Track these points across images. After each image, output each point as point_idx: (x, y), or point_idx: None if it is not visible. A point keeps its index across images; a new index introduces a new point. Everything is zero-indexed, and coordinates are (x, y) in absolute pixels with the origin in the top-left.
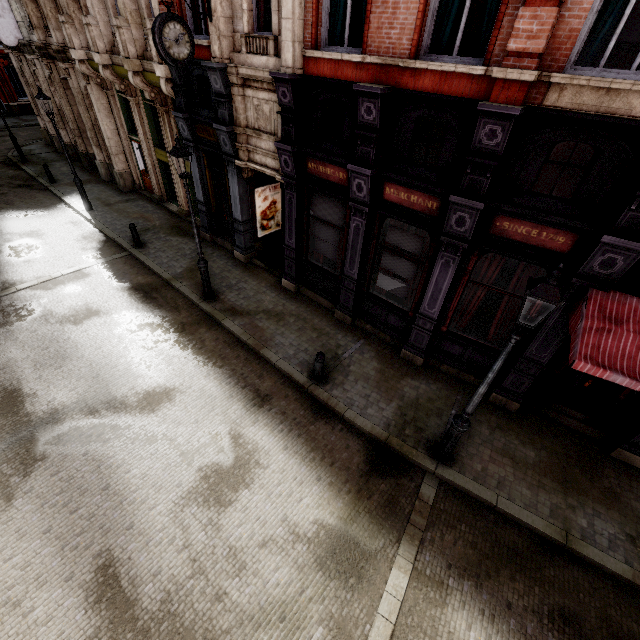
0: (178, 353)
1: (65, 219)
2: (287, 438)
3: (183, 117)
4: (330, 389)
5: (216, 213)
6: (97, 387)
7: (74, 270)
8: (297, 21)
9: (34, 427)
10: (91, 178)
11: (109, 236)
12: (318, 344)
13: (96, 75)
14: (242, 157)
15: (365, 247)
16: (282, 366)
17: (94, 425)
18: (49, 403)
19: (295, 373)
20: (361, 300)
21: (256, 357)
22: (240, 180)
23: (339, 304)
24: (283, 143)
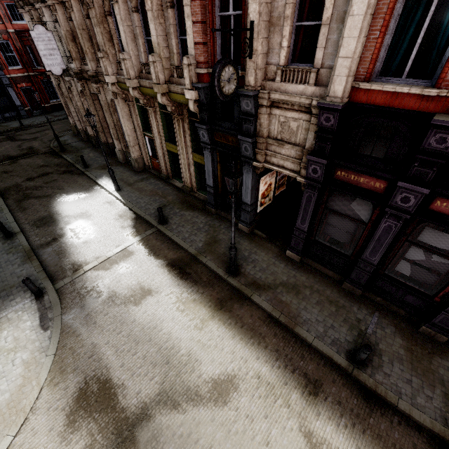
0: (225, 333)
1: (102, 200)
2: (354, 436)
3: (206, 128)
4: (372, 373)
5: (221, 194)
6: (171, 375)
7: (121, 249)
8: (356, 59)
9: (132, 425)
10: (111, 161)
11: (138, 214)
12: (340, 319)
13: (122, 92)
14: (259, 159)
15: (391, 241)
16: (320, 347)
17: (181, 422)
18: (137, 395)
19: (334, 355)
20: (374, 278)
21: (291, 334)
22: (253, 175)
23: (349, 278)
24: (316, 156)
